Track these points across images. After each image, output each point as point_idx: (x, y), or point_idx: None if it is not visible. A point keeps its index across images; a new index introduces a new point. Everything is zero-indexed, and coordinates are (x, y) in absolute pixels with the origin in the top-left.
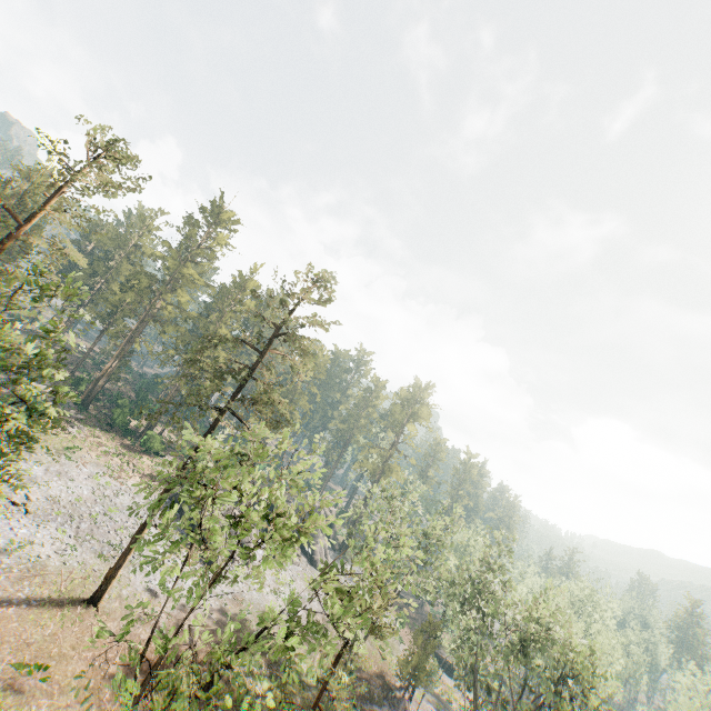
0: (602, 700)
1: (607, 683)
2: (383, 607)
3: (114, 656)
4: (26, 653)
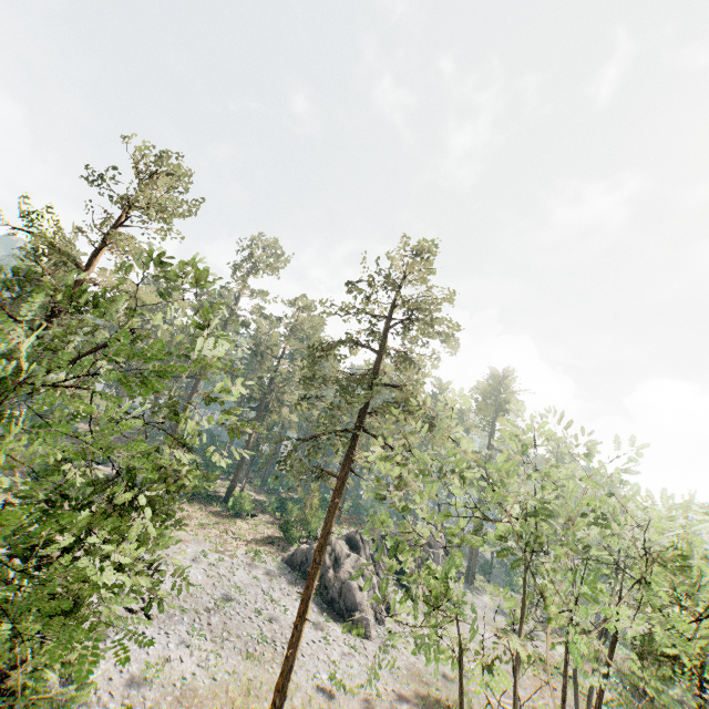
0: None
1: None
2: None
3: None
4: None
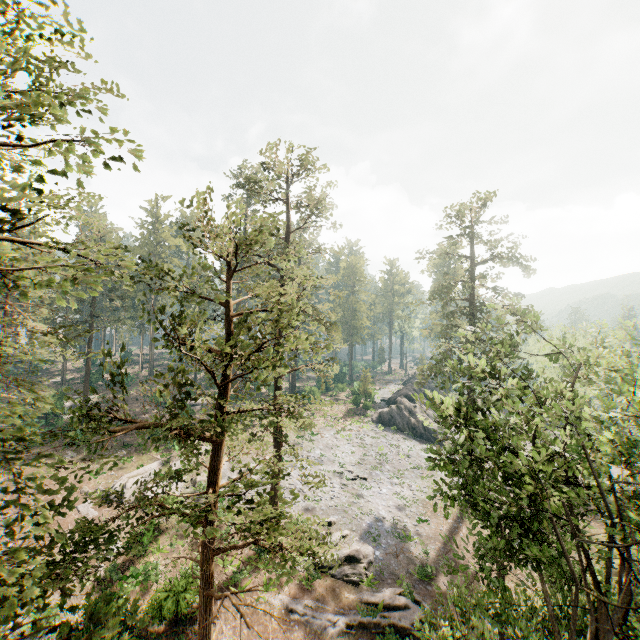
0: None
1: None
2: None
3: None
4: None
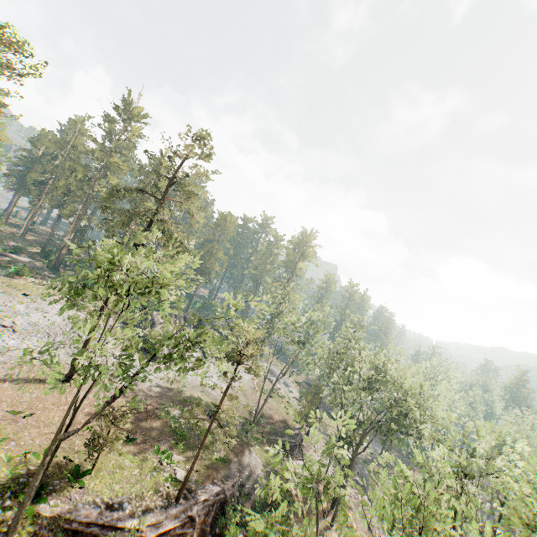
0: (423, 411)
1: (427, 401)
2: (254, 354)
3: (83, 408)
4: (19, 407)
